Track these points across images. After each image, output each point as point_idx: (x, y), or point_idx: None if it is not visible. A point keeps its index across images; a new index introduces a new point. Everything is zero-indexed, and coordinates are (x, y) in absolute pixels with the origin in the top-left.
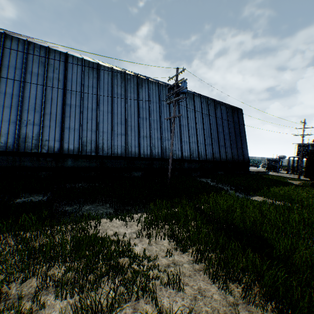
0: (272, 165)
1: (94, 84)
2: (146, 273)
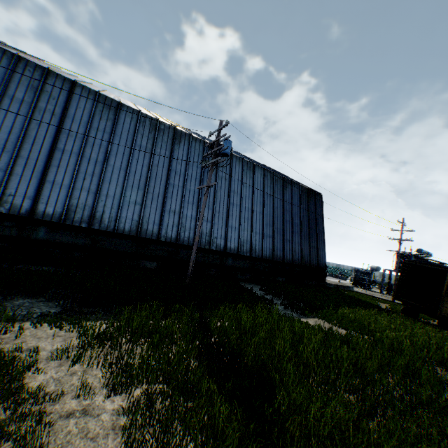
0: (360, 278)
1: (107, 127)
2: (4, 425)
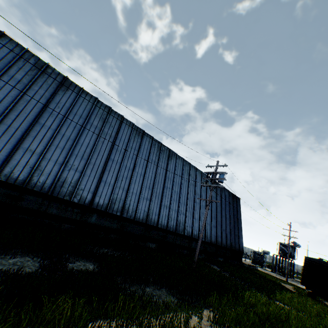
0: (257, 259)
1: (136, 147)
2: None
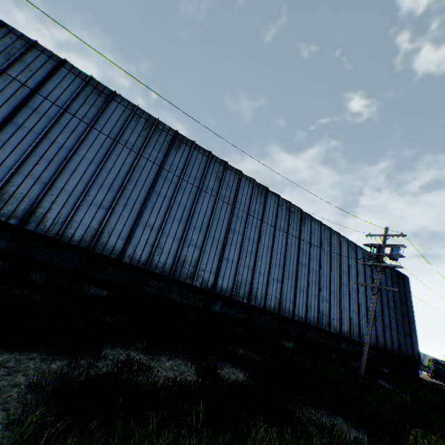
0: (441, 372)
1: (260, 210)
2: None
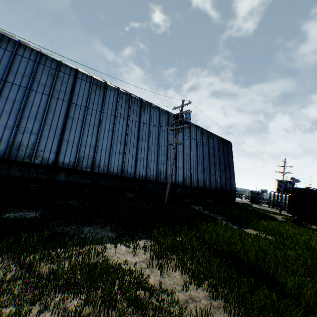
0: (255, 198)
1: (99, 101)
2: (168, 309)
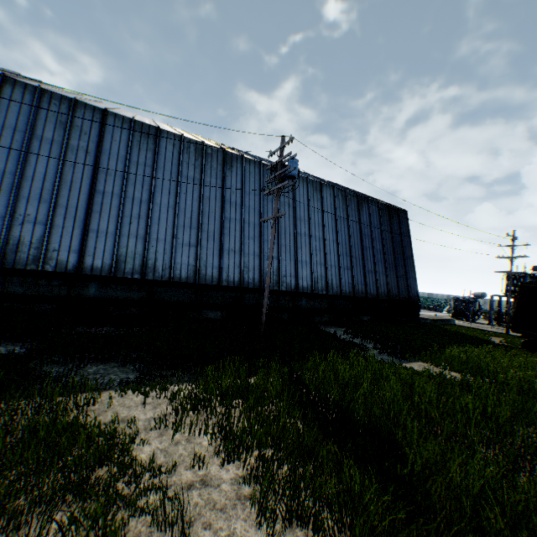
0: (462, 309)
1: (148, 160)
2: (133, 500)
